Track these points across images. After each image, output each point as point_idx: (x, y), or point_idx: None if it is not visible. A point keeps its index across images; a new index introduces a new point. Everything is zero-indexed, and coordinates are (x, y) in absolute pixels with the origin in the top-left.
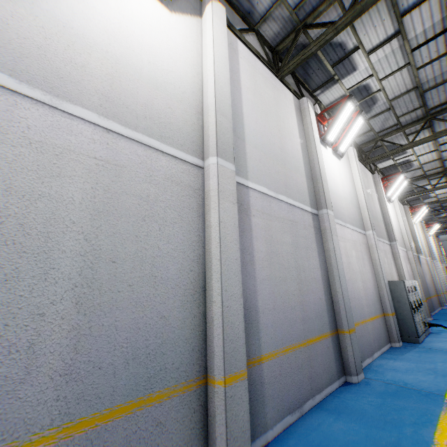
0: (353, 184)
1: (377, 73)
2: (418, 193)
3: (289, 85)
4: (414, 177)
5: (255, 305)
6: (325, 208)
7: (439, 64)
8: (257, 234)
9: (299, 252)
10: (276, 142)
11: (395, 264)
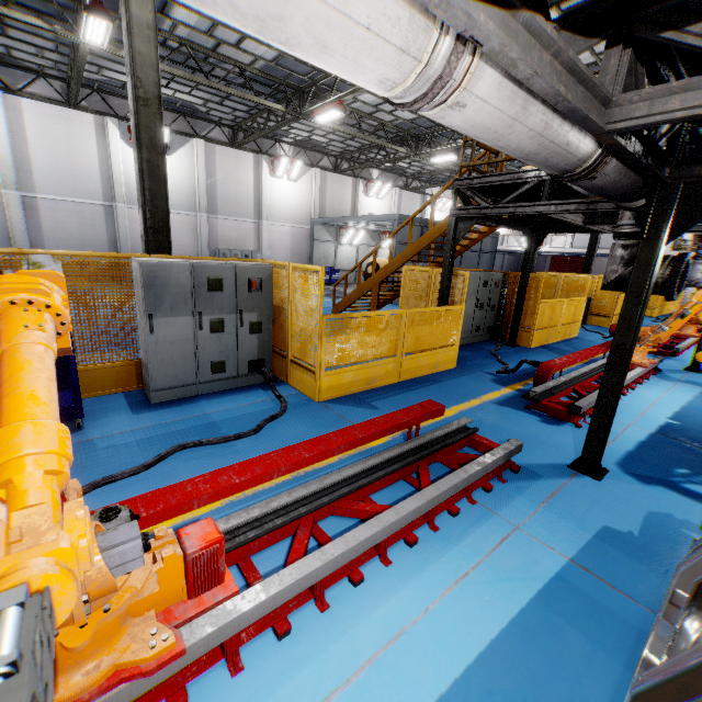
0: (193, 174)
1: (163, 93)
2: (346, 169)
3: (88, 109)
4: (343, 151)
5: (44, 246)
6: (115, 202)
7: (201, 92)
8: (45, 219)
9: (85, 227)
10: (66, 165)
11: (259, 238)
